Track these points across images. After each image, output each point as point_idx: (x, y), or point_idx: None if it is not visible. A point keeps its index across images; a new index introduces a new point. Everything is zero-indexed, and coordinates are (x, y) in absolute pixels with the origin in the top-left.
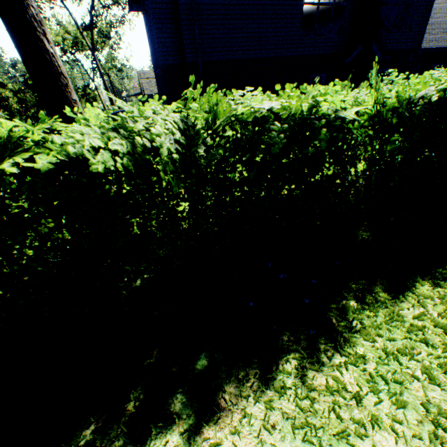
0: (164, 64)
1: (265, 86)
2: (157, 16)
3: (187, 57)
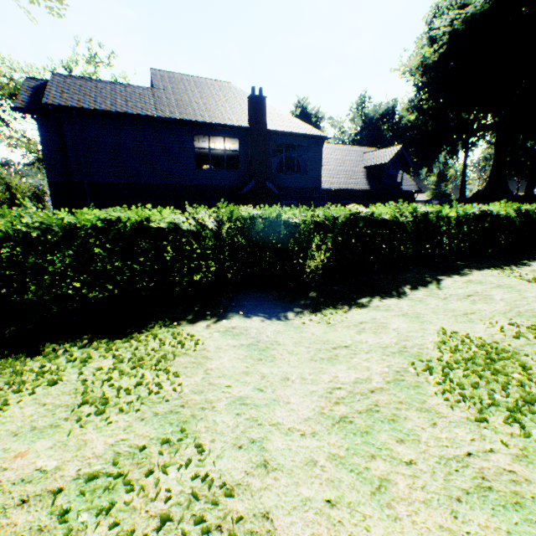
0: (52, 181)
1: (162, 206)
2: (47, 145)
3: (73, 178)
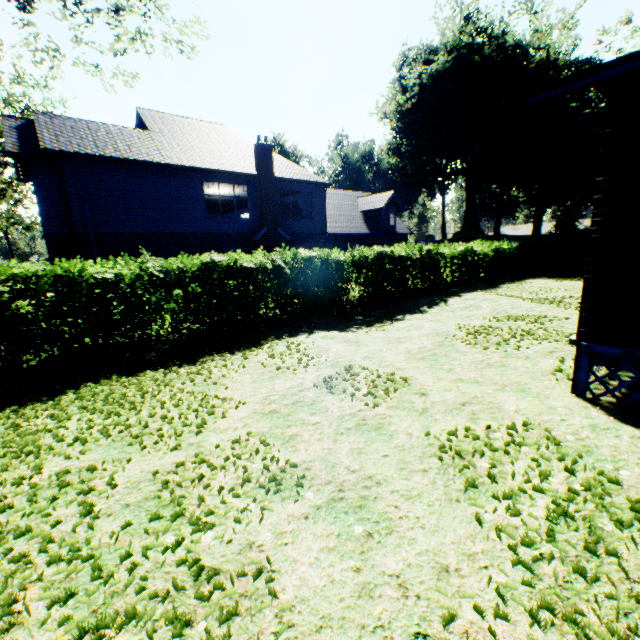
0: (48, 233)
1: (174, 256)
2: (42, 193)
3: (77, 228)
